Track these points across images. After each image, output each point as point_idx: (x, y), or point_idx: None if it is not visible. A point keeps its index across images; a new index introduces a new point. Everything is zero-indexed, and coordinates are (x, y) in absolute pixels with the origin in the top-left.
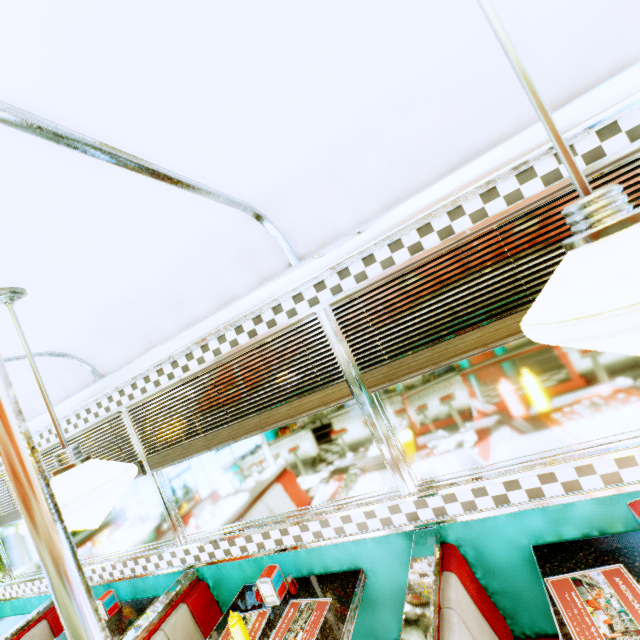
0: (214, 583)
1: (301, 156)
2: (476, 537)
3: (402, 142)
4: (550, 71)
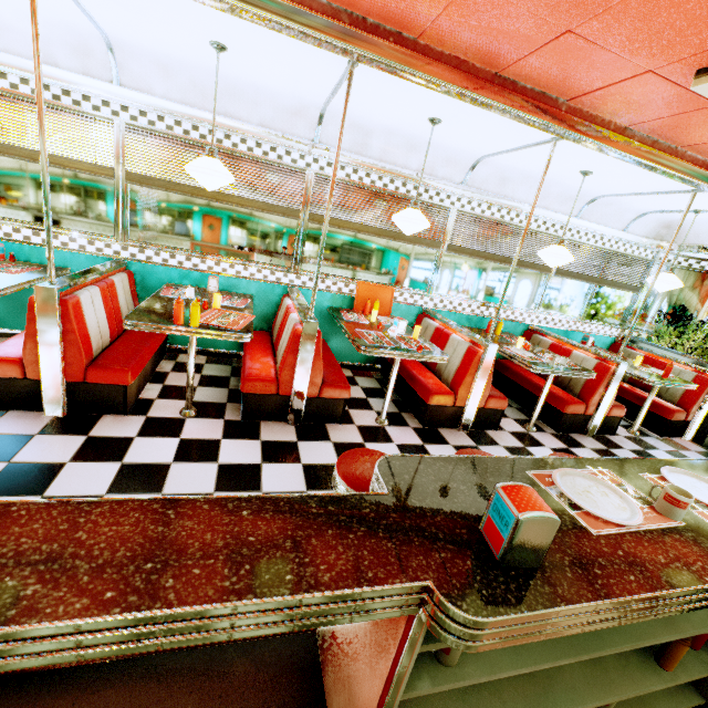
0: None
1: (151, 46)
2: (146, 273)
3: (203, 83)
4: (265, 112)
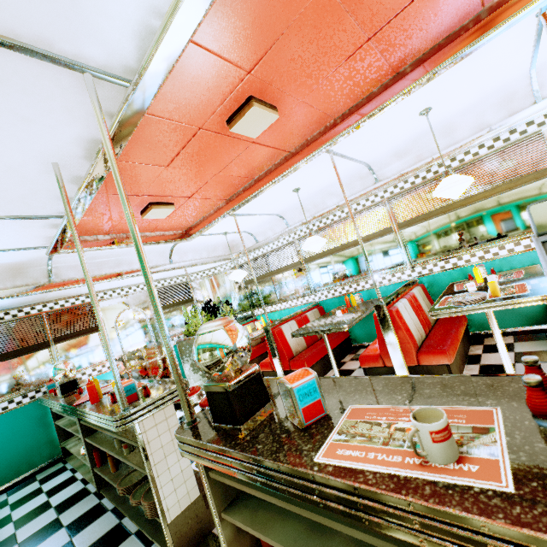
0: (428, 285)
1: None
2: None
3: None
4: None
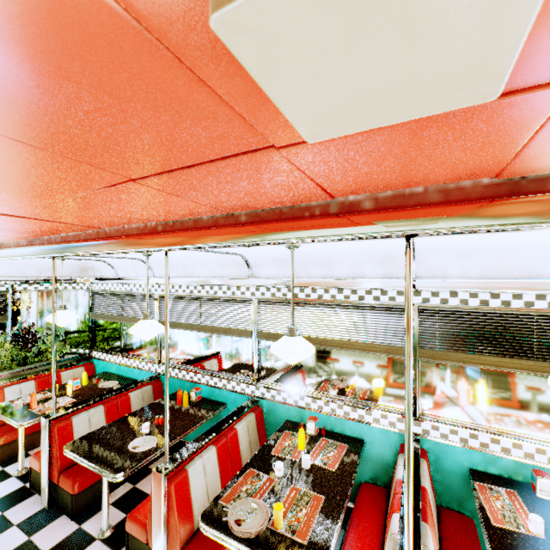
0: (267, 411)
1: (460, 243)
2: (439, 452)
3: (511, 254)
4: None
